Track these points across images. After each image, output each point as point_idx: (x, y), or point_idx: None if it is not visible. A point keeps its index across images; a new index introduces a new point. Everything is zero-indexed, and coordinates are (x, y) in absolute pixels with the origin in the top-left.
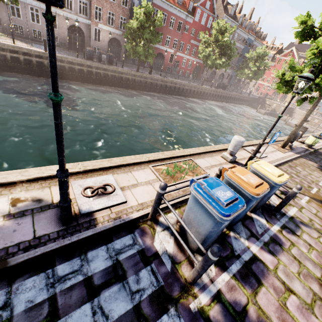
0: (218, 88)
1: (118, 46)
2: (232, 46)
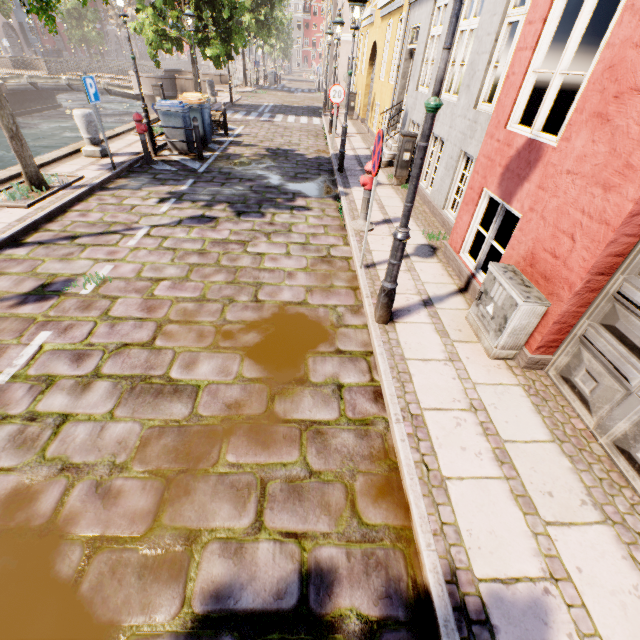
0: (149, 60)
1: (12, 34)
2: (148, 2)
